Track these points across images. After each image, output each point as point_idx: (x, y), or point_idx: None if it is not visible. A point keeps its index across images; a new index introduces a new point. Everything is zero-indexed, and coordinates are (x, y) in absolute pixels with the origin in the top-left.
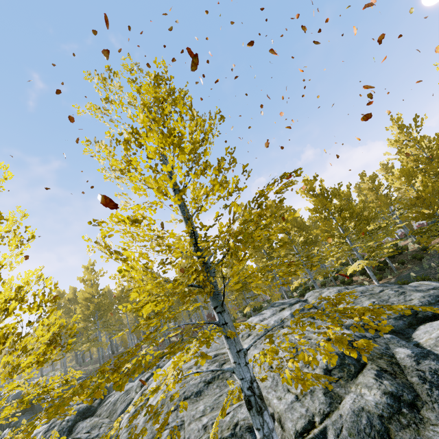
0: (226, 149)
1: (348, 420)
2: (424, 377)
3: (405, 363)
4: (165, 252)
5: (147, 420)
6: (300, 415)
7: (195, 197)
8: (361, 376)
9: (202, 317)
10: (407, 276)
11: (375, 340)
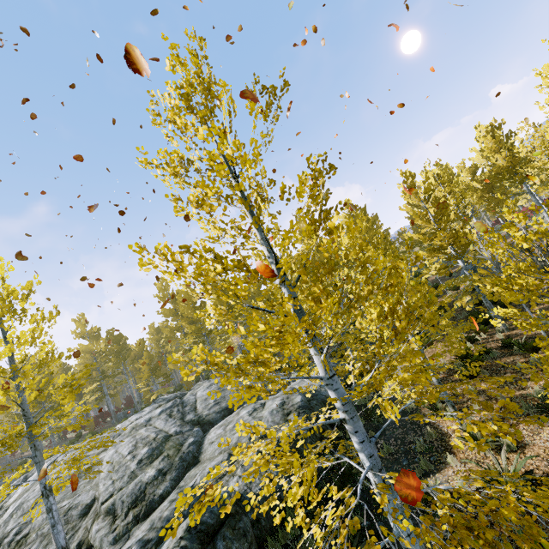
0: (47, 353)
1: (130, 489)
2: (182, 456)
3: (183, 449)
4: (4, 412)
5: (1, 526)
6: (109, 492)
7: (18, 390)
8: (156, 461)
9: (119, 400)
10: (290, 358)
11: (184, 434)
